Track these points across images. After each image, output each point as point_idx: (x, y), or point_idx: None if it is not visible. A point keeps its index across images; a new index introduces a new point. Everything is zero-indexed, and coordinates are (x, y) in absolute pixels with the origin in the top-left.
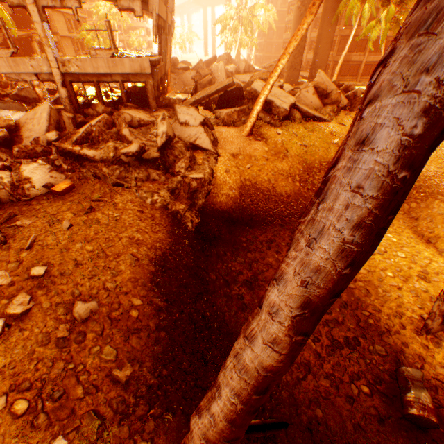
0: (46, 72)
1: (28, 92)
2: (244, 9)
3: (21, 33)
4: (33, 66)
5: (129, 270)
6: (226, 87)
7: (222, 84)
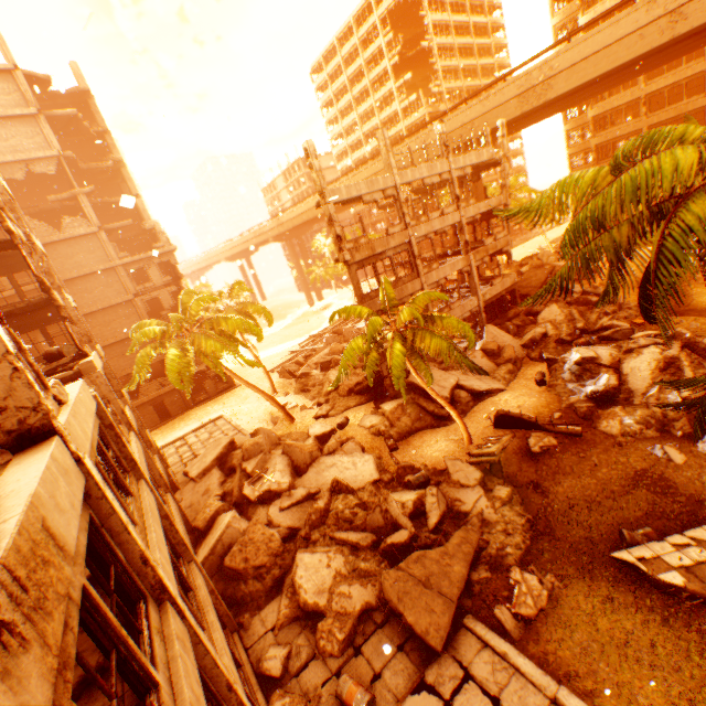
0: (475, 306)
1: None
2: None
3: None
4: (470, 305)
5: None
6: (551, 272)
7: (535, 273)
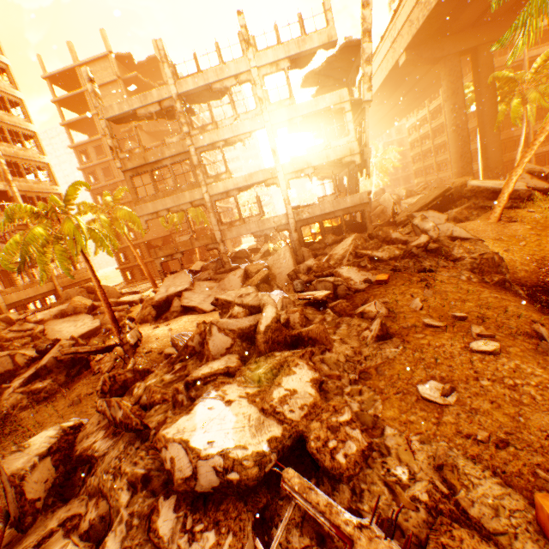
0: (283, 224)
1: (241, 253)
2: (375, 157)
3: (199, 226)
4: (275, 221)
5: (530, 314)
6: (443, 193)
7: (431, 194)
